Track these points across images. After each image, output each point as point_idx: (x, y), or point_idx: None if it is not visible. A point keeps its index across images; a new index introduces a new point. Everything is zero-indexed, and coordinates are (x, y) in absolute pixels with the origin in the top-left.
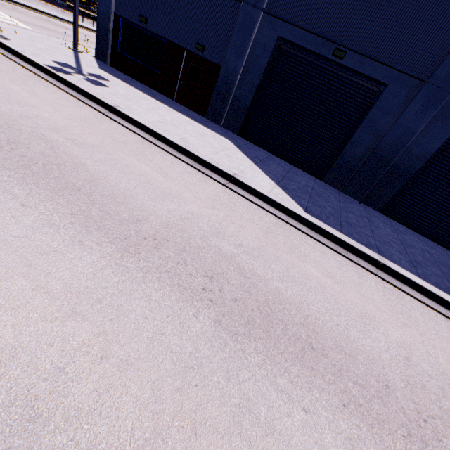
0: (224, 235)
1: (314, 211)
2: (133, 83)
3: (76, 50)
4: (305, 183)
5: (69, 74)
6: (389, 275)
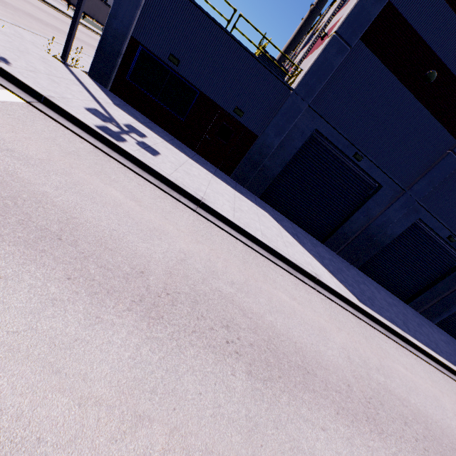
0: (368, 363)
1: (359, 297)
2: (155, 128)
3: (66, 62)
4: (327, 256)
5: (122, 139)
6: (409, 345)
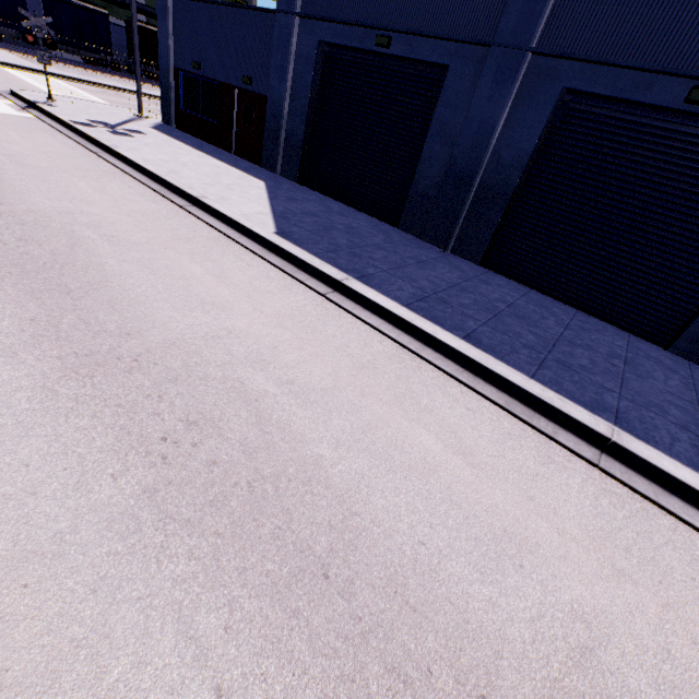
0: (101, 229)
1: (297, 236)
2: (185, 139)
3: (141, 116)
4: (344, 223)
5: (92, 127)
6: (350, 300)
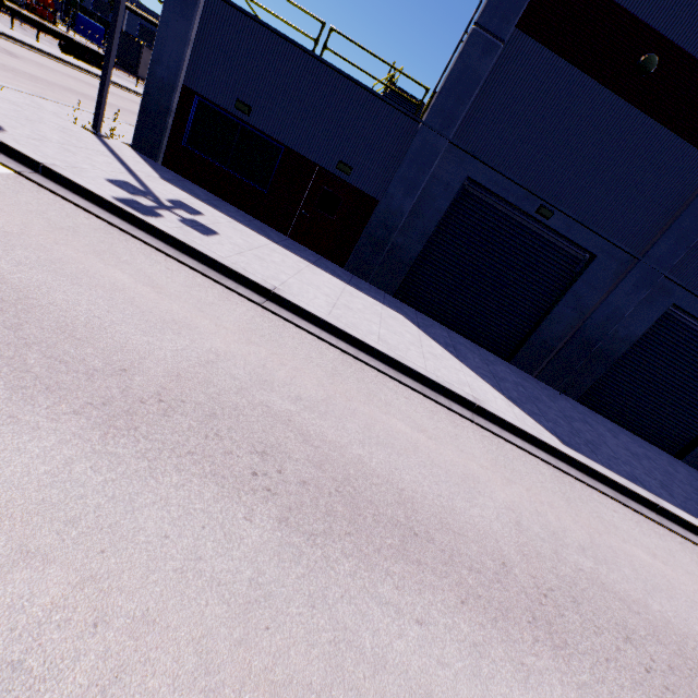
0: (561, 537)
1: (564, 438)
2: (223, 207)
3: (99, 133)
4: (511, 379)
5: (156, 214)
6: (668, 520)
